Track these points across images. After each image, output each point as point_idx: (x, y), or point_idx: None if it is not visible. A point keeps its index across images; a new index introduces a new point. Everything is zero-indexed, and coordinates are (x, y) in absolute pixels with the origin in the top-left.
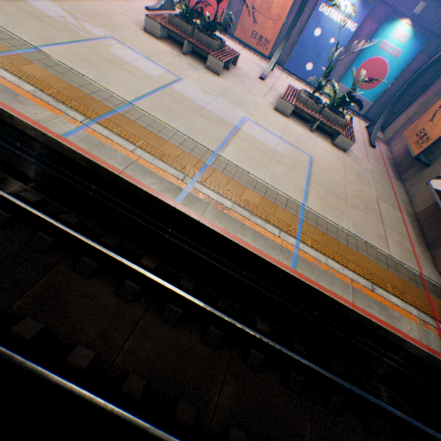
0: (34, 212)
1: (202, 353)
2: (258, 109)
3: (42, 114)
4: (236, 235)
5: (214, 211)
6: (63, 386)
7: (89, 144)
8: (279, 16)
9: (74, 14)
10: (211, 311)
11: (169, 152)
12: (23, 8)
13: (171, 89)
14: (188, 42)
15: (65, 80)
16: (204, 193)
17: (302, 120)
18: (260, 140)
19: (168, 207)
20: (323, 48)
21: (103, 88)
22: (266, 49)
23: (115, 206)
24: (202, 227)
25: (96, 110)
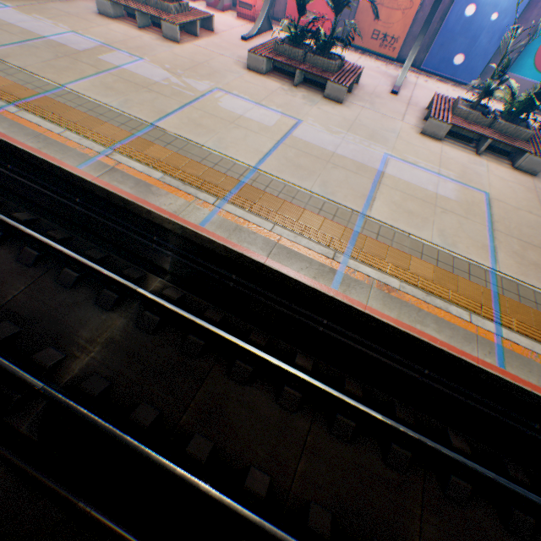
0: (182, 313)
1: (387, 479)
2: (399, 138)
3: (175, 202)
4: (413, 326)
5: (379, 296)
6: (251, 520)
7: (226, 230)
8: (410, 3)
9: (176, 71)
10: (392, 425)
11: (309, 223)
12: (130, 81)
13: (292, 138)
14: (300, 71)
15: (186, 156)
16: (361, 273)
17: (460, 140)
18: (413, 184)
19: (323, 296)
20: (480, 30)
21: (223, 156)
22: (392, 49)
23: (258, 296)
24: (367, 318)
25: (223, 186)
